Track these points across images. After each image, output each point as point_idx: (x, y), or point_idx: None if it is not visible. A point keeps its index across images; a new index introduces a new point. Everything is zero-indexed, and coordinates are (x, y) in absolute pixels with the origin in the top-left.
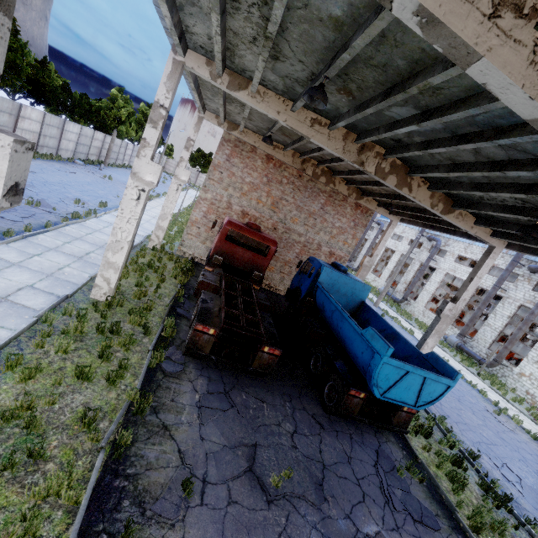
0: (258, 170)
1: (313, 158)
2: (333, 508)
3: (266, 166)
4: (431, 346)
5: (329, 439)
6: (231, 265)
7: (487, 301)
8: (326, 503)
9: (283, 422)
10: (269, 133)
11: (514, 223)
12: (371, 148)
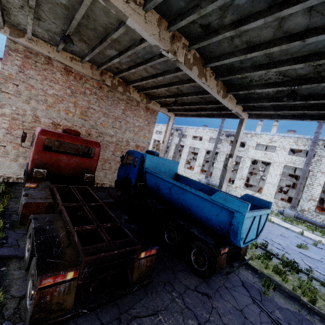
0: (59, 82)
1: (109, 70)
2: None
3: (67, 78)
4: (224, 189)
5: (220, 304)
6: (58, 174)
7: (213, 156)
8: None
9: (185, 323)
10: (66, 34)
11: (263, 98)
12: (179, 38)
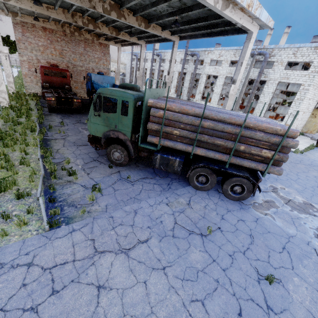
0: (42, 37)
1: (66, 23)
2: None
3: (45, 33)
4: None
5: None
6: (54, 86)
7: (181, 76)
8: None
9: None
10: (35, 15)
11: (135, 32)
12: (76, 14)
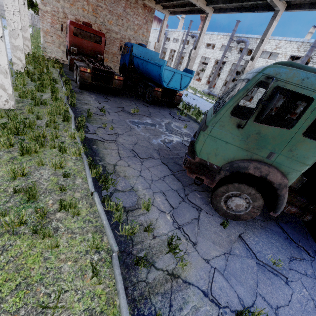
0: None
1: None
2: (155, 118)
3: None
4: None
5: (151, 109)
6: (83, 53)
7: (219, 65)
8: (152, 117)
9: (132, 105)
10: None
11: None
12: None
